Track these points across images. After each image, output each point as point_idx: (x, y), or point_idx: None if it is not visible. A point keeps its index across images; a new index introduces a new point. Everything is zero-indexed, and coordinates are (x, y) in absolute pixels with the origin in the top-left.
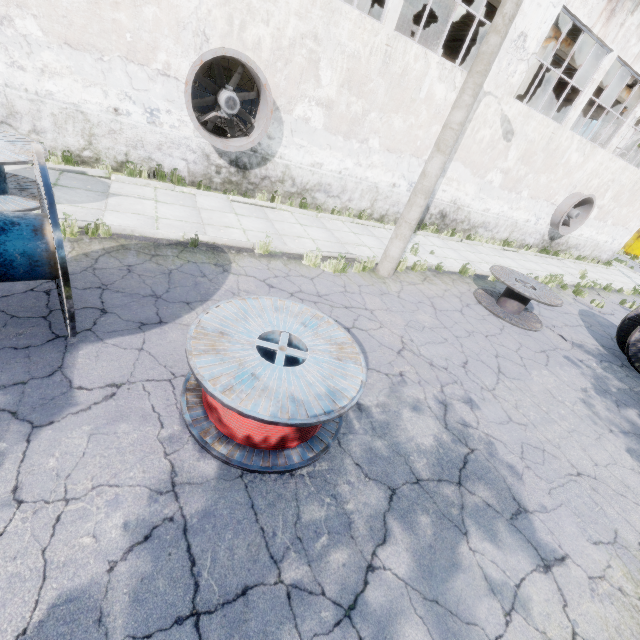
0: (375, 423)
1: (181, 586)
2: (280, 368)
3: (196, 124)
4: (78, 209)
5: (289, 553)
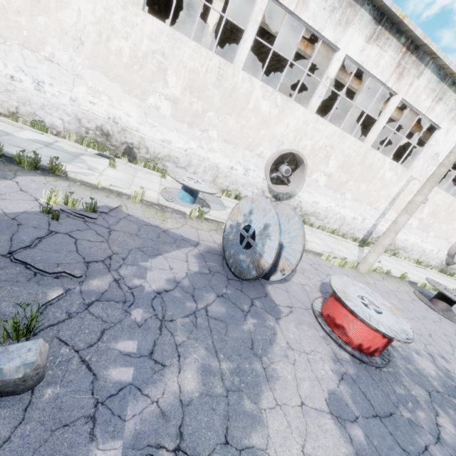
0: (402, 355)
1: (366, 402)
2: (376, 313)
3: (268, 178)
4: (220, 214)
5: (399, 404)
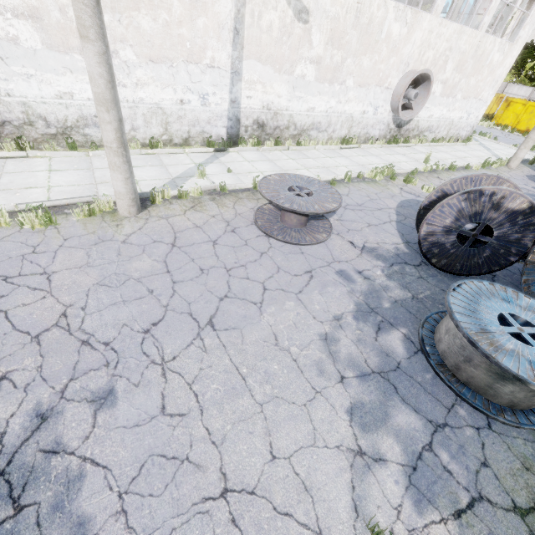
0: None
1: None
2: None
3: None
4: None
5: None
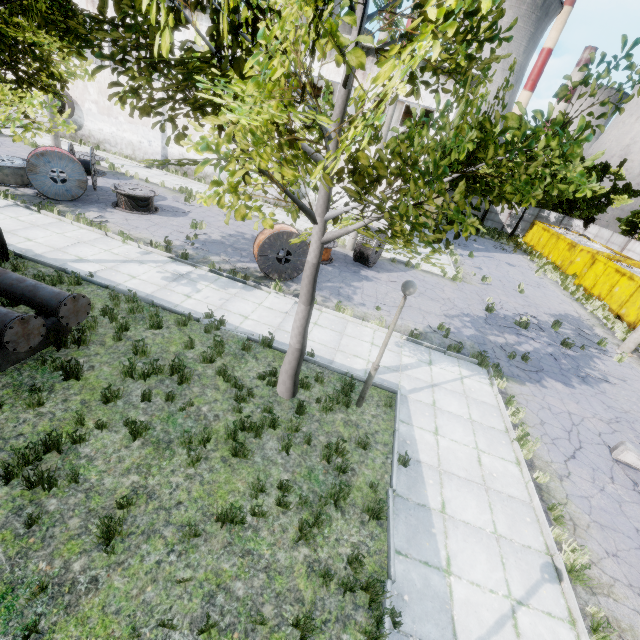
0: None
1: None
2: None
3: None
4: None
5: None
